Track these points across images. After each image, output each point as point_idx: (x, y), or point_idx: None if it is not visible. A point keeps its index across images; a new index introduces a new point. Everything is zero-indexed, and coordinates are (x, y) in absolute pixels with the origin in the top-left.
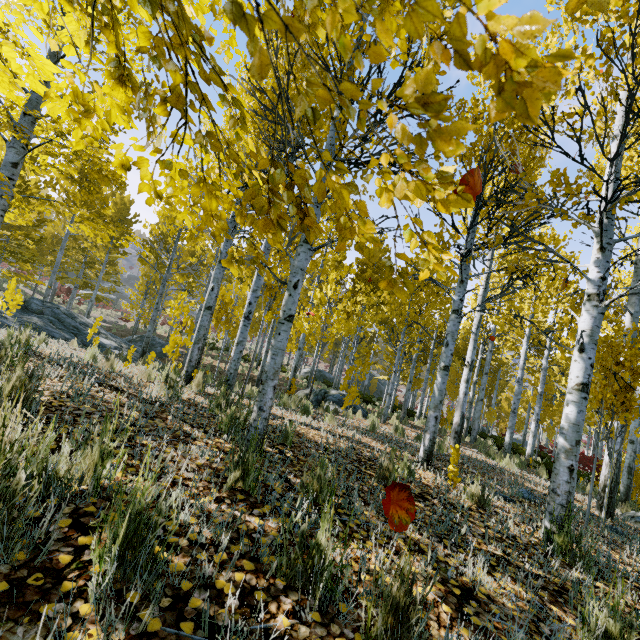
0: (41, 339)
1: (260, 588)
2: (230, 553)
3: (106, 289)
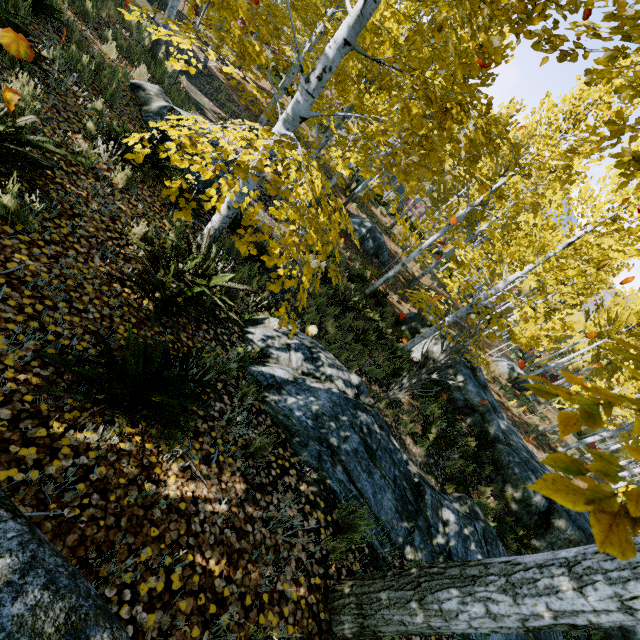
0: None
1: None
2: None
3: None
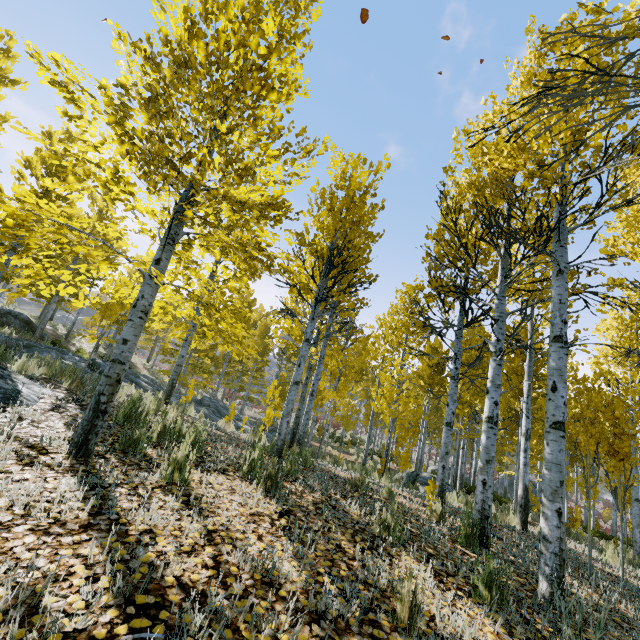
0: (200, 414)
1: (231, 470)
2: (228, 464)
3: (255, 390)
